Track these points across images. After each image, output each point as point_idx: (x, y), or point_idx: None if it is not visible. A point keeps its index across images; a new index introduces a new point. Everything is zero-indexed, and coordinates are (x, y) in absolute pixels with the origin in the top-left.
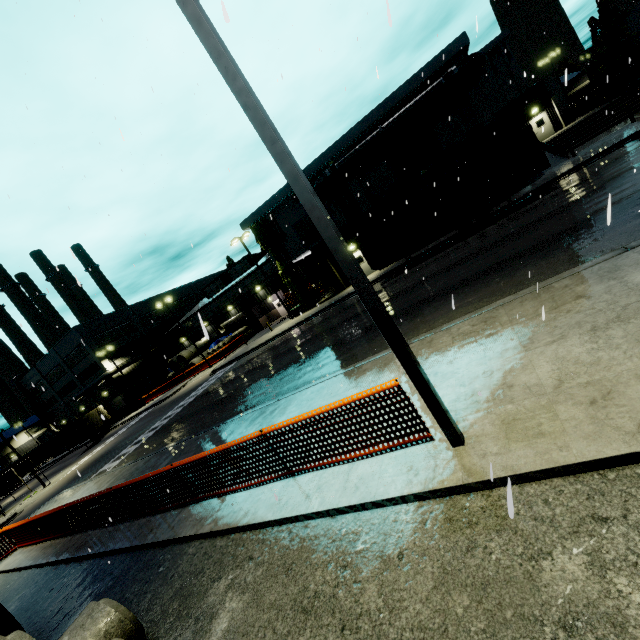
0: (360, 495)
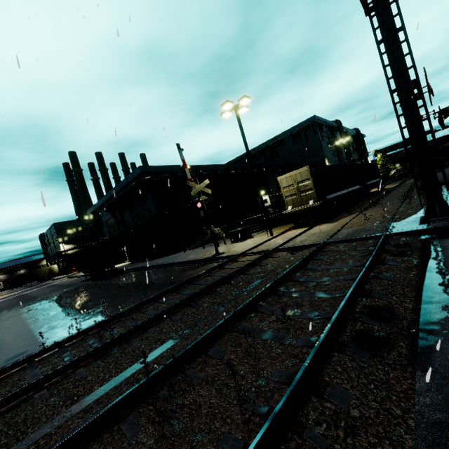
0: None
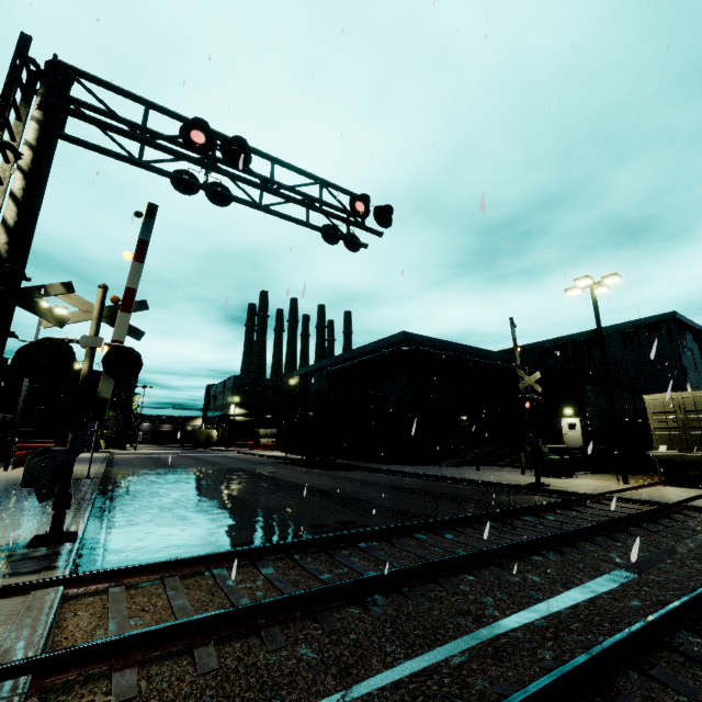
0: None
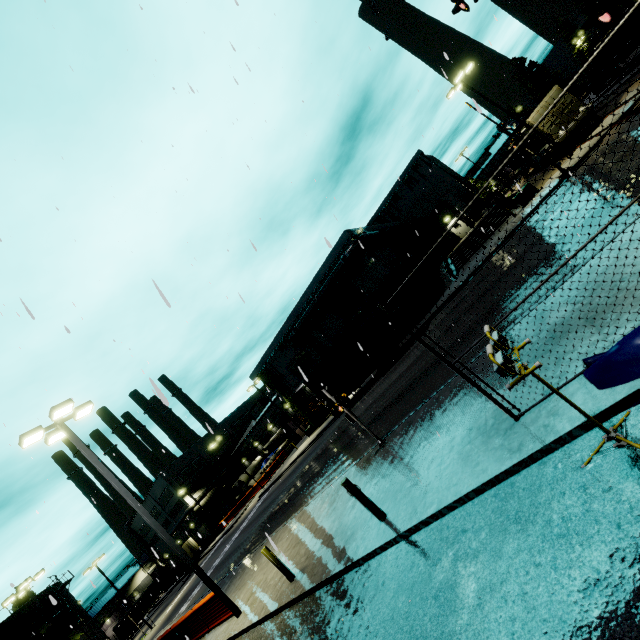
0: None
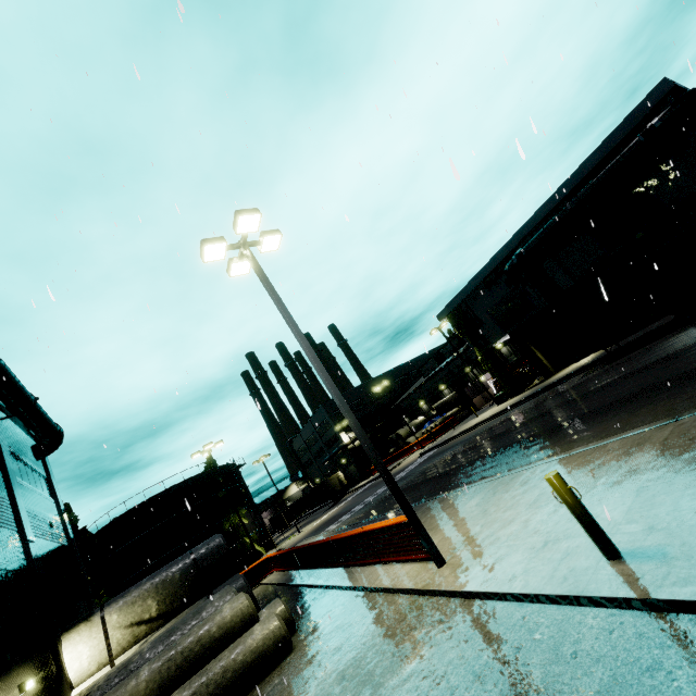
0: (391, 583)
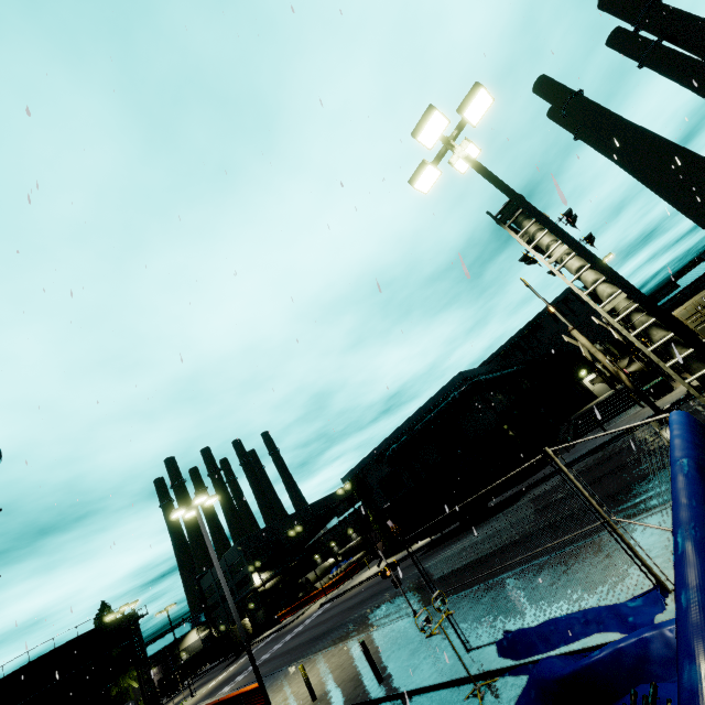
0: None
